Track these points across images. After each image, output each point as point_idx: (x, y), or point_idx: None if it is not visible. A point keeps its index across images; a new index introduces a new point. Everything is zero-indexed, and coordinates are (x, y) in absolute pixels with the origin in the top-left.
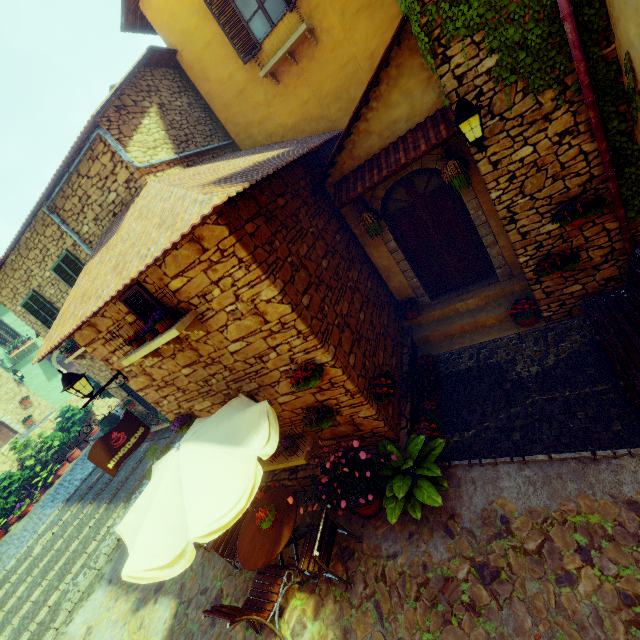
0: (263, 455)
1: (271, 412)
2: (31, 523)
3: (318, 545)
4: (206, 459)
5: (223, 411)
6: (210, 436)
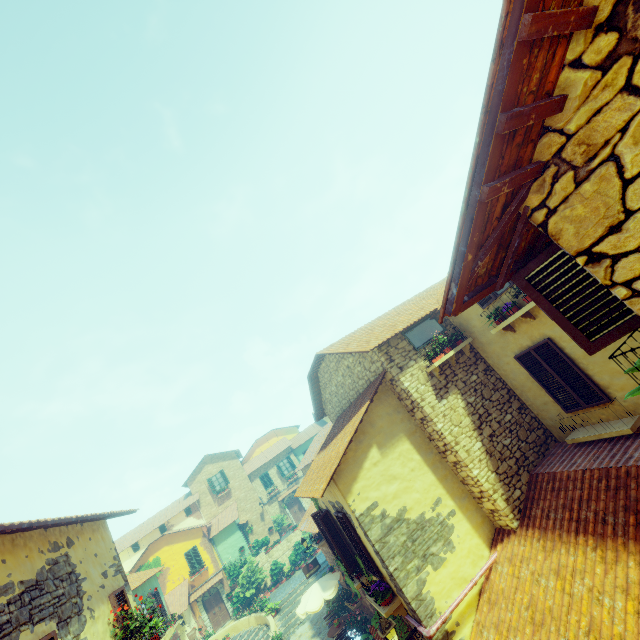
0: (326, 598)
1: (337, 585)
2: (301, 575)
3: (338, 638)
4: (317, 590)
5: (331, 575)
6: (321, 583)
